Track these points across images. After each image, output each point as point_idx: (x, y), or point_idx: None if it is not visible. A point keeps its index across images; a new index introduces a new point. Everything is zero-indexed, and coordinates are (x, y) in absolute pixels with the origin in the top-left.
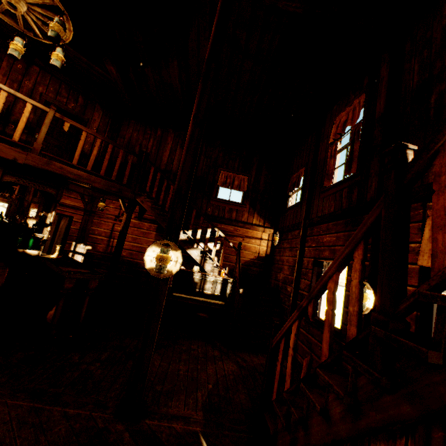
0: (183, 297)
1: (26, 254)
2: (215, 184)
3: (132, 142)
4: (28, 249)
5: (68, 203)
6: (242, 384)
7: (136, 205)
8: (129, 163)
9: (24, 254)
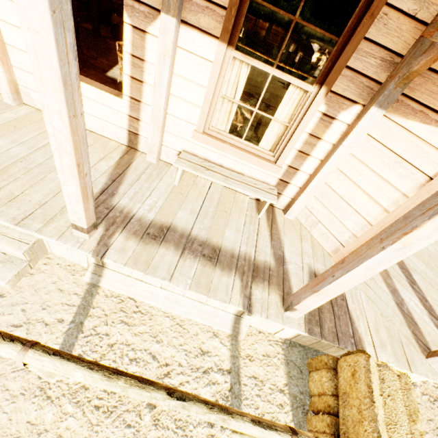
0: None
1: None
2: None
3: None
4: None
5: None
6: None
7: None
8: None
9: None
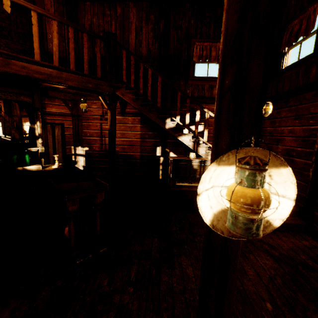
0: (186, 186)
1: (26, 170)
2: (190, 60)
3: (94, 30)
4: (28, 166)
5: (55, 111)
6: (299, 292)
7: (116, 100)
8: (98, 50)
9: (25, 171)
